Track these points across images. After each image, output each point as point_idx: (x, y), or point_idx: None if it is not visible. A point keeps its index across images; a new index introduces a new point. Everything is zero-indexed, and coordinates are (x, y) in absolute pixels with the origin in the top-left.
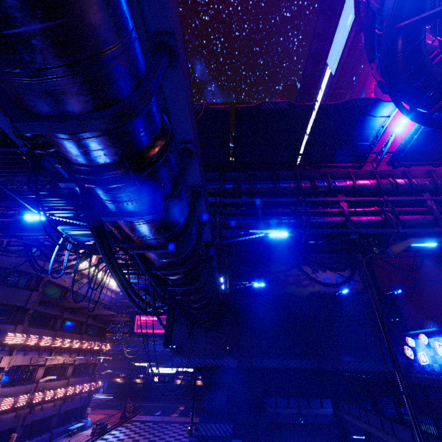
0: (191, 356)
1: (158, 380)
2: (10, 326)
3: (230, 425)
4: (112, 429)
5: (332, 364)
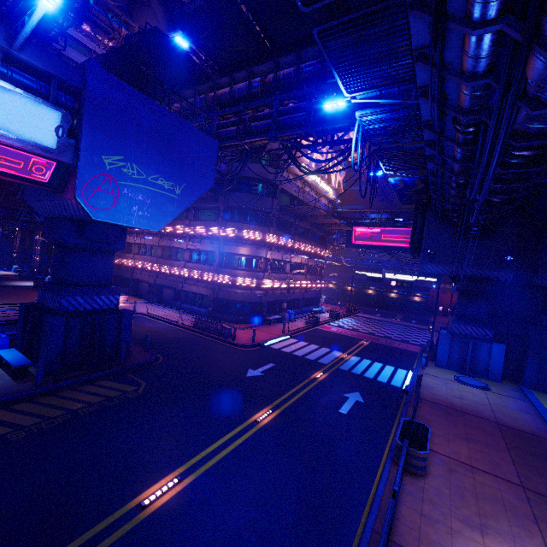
0: (446, 264)
1: (395, 285)
2: (265, 228)
3: (490, 331)
4: (343, 317)
5: None
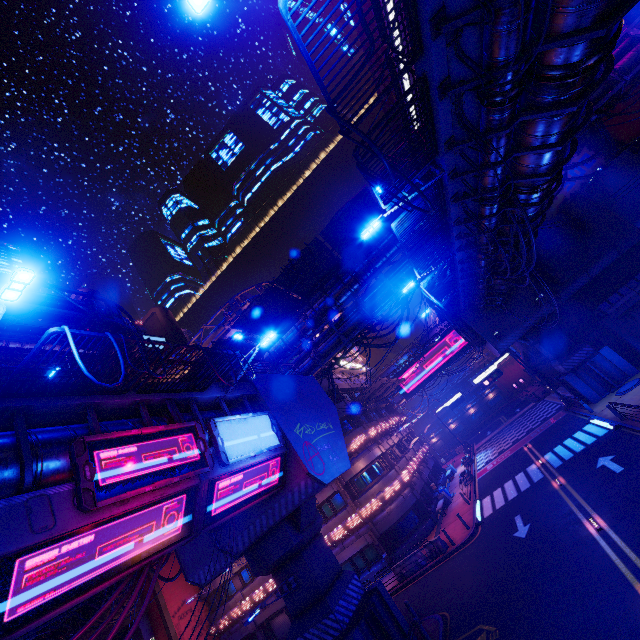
0: (509, 333)
1: (489, 382)
2: (359, 428)
3: (586, 347)
4: (474, 458)
5: (632, 239)
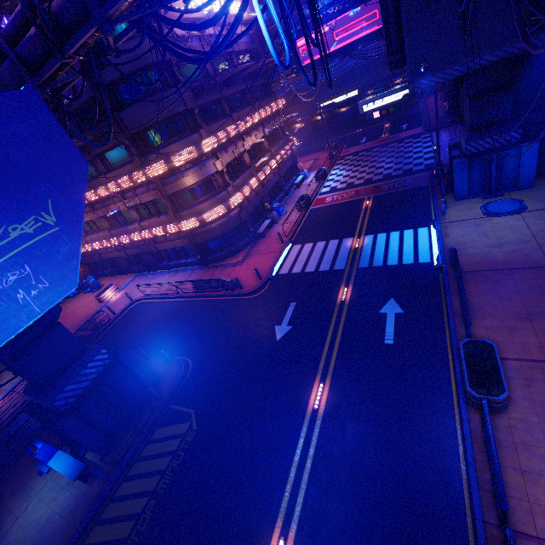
0: (446, 66)
1: (380, 116)
2: (194, 136)
3: (517, 132)
4: (330, 171)
5: None
